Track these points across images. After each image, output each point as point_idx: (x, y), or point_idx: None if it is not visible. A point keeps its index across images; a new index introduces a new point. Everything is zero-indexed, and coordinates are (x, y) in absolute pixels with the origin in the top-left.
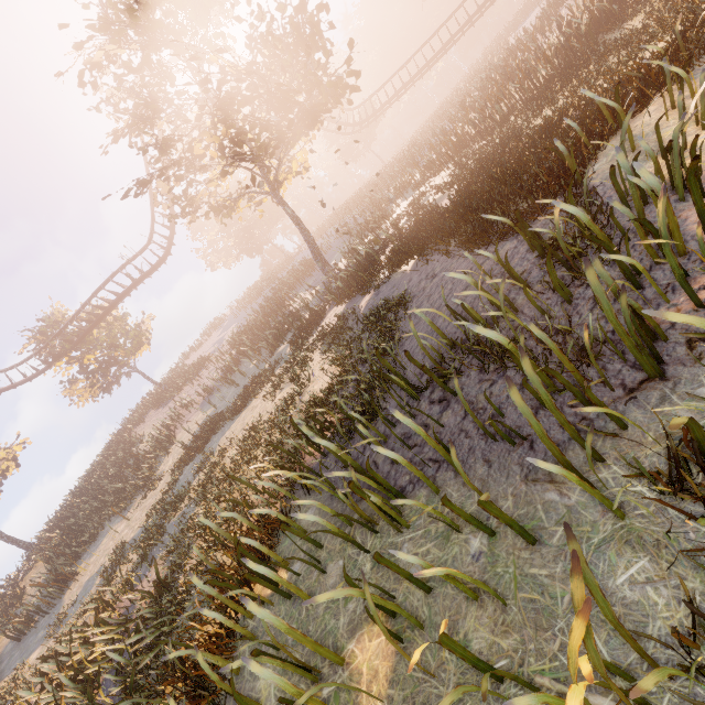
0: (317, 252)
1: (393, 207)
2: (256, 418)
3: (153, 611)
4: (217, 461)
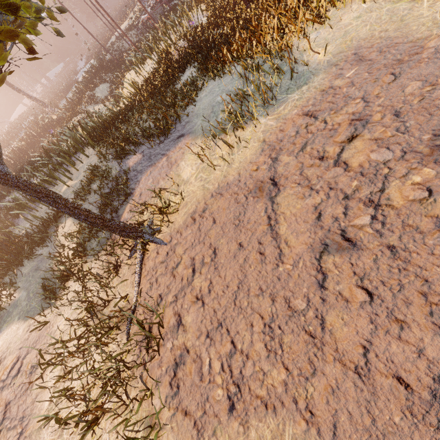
0: None
1: None
2: None
3: None
4: None
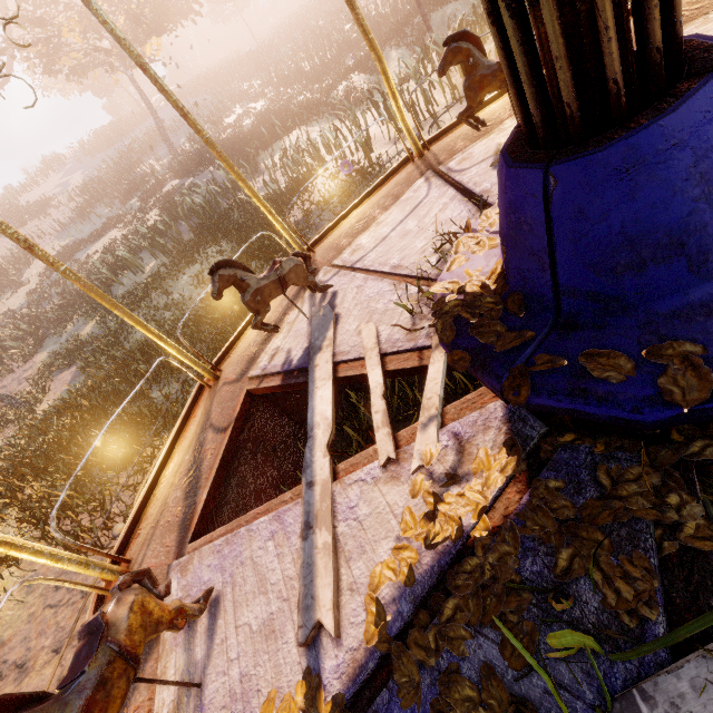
0: (165, 134)
1: (232, 111)
2: (114, 238)
3: (67, 299)
4: (87, 260)
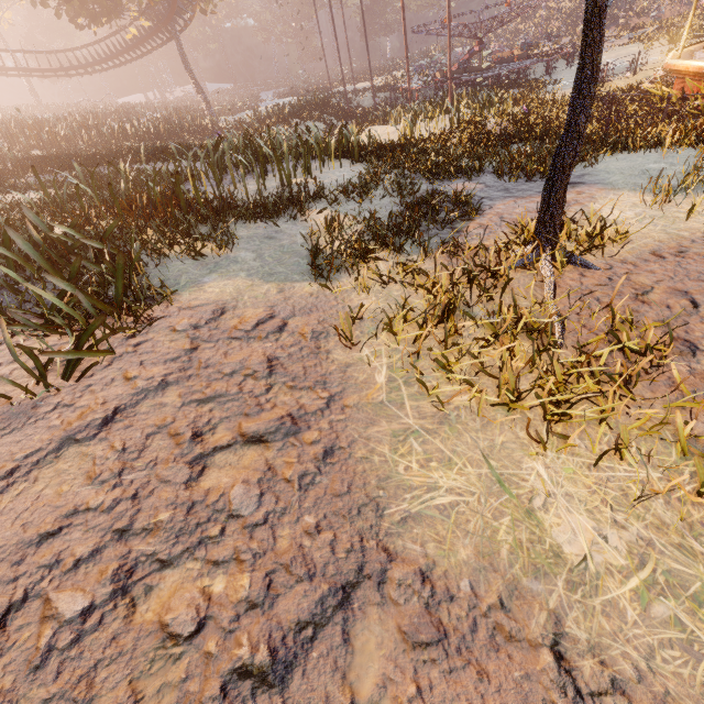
0: None
1: None
2: None
3: None
4: None
